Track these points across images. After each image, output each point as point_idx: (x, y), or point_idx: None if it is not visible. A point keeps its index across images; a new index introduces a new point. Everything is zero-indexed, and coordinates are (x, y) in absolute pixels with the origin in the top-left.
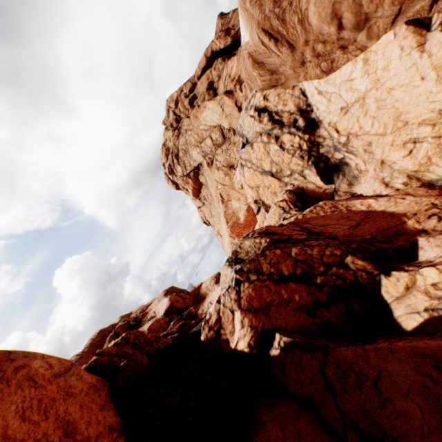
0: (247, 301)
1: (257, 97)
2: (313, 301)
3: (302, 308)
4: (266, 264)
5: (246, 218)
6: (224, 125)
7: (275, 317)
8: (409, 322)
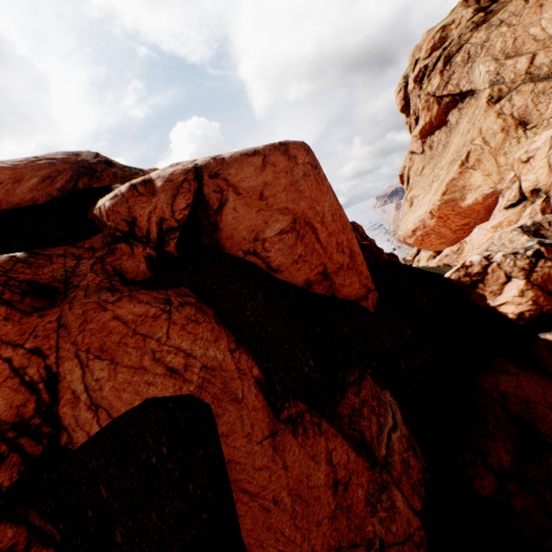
0: (542, 279)
1: None
2: None
3: None
4: None
5: (474, 205)
6: None
7: None
8: None
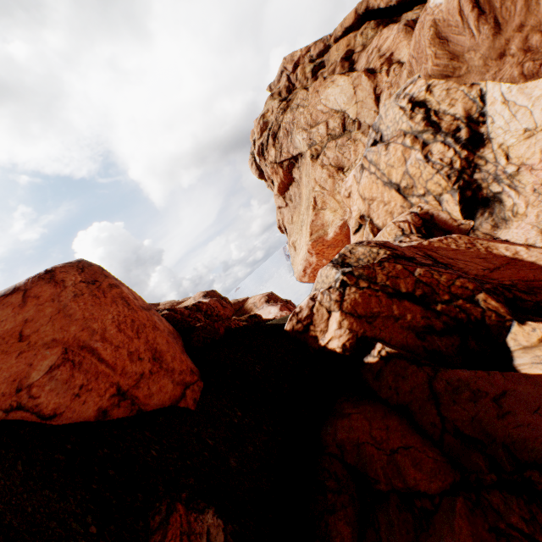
0: (351, 305)
1: (418, 84)
2: (426, 326)
3: (411, 329)
4: (383, 275)
5: (336, 236)
6: (349, 113)
7: (379, 328)
8: (533, 371)
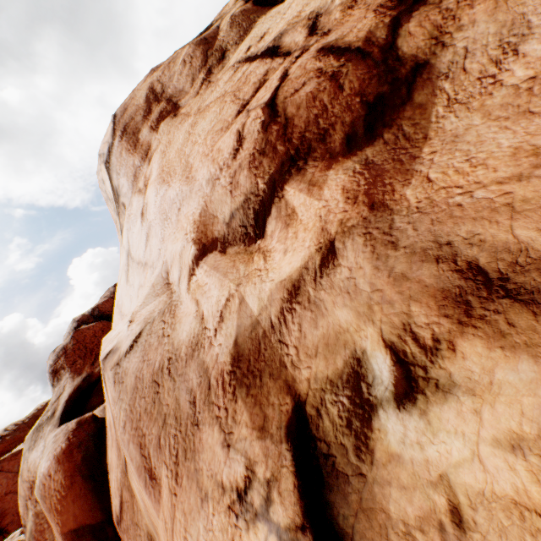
0: None
1: None
2: None
3: None
4: None
5: None
6: None
7: None
8: None
